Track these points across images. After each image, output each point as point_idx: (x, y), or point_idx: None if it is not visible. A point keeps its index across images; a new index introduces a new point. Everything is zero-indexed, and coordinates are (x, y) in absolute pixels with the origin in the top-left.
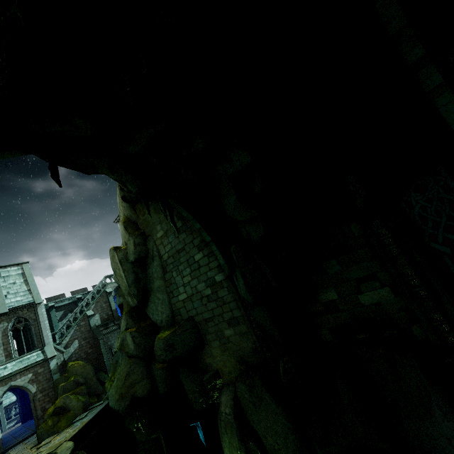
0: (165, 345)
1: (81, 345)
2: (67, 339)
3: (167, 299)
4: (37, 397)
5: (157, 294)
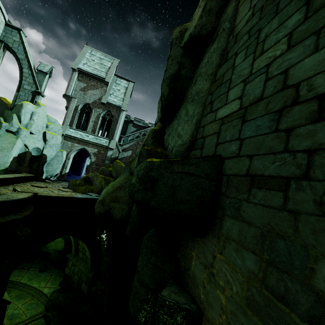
0: (145, 172)
1: (131, 156)
2: (127, 146)
3: (198, 115)
4: (93, 166)
5: (188, 106)
